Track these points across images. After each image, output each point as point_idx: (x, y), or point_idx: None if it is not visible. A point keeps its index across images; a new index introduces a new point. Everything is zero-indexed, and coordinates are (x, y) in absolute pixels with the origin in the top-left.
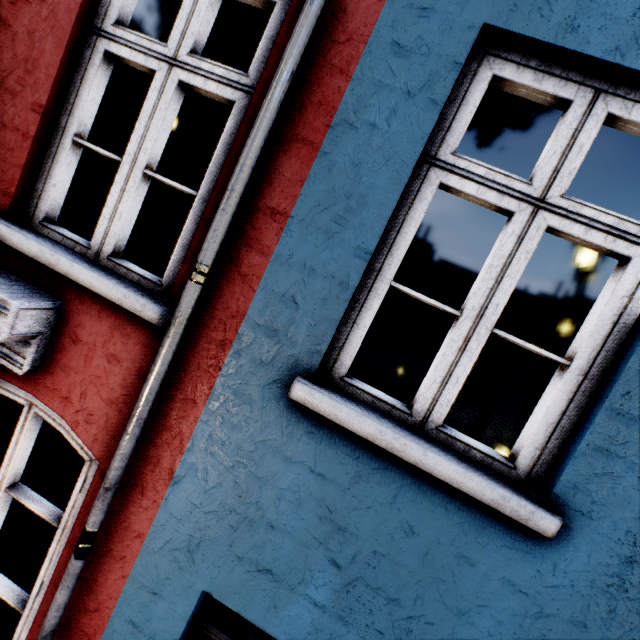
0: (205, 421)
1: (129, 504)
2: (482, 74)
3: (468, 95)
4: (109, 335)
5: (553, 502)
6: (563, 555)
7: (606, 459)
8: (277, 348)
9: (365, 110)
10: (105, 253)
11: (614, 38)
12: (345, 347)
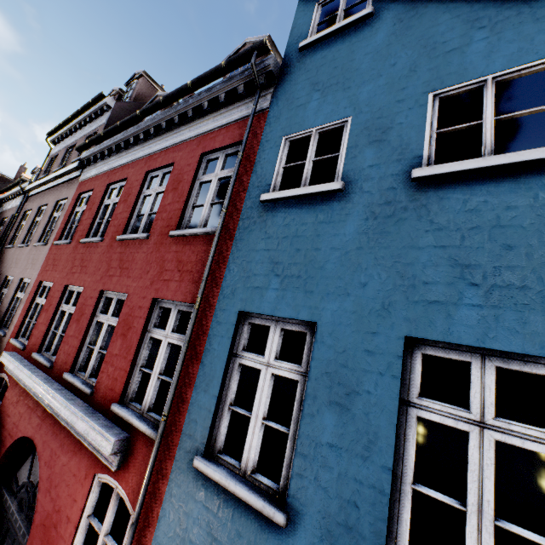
0: (169, 484)
1: (143, 537)
2: (246, 322)
3: (243, 330)
4: (142, 447)
5: (287, 507)
6: (296, 540)
7: (301, 479)
8: (192, 443)
9: (212, 344)
10: (145, 411)
11: (271, 308)
12: (216, 439)
